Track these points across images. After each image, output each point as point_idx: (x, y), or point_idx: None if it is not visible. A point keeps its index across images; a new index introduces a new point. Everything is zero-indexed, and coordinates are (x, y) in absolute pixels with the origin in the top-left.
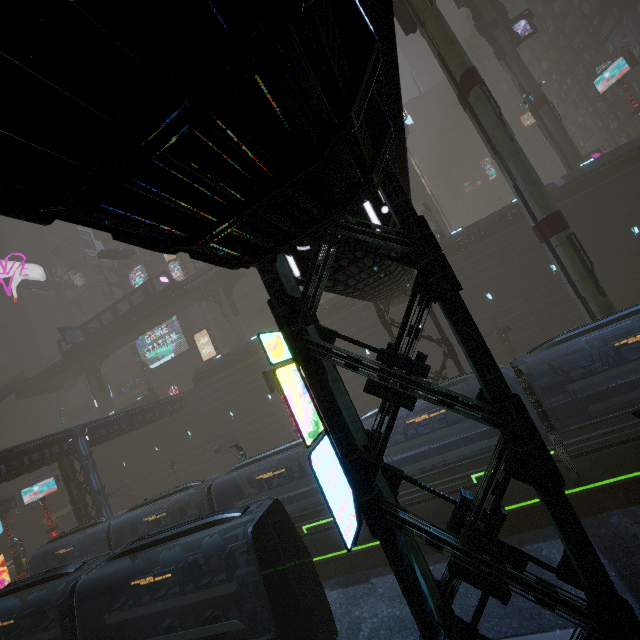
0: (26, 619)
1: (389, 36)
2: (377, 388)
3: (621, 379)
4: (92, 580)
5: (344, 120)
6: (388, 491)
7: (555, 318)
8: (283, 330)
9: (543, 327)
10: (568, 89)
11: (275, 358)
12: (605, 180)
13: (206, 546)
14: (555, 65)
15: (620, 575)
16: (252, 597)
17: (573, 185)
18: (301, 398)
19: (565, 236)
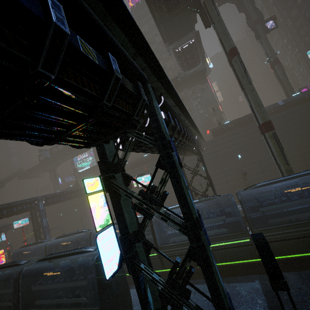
0: (1, 282)
1: (152, 54)
2: (137, 207)
3: (295, 207)
4: (30, 269)
5: (101, 104)
6: (143, 253)
7: (271, 170)
8: (102, 176)
9: (264, 174)
10: (296, 54)
11: (90, 190)
12: (304, 104)
13: (79, 261)
14: (290, 41)
15: (269, 305)
16: (94, 288)
17: (287, 105)
18: (101, 208)
19: (272, 133)
